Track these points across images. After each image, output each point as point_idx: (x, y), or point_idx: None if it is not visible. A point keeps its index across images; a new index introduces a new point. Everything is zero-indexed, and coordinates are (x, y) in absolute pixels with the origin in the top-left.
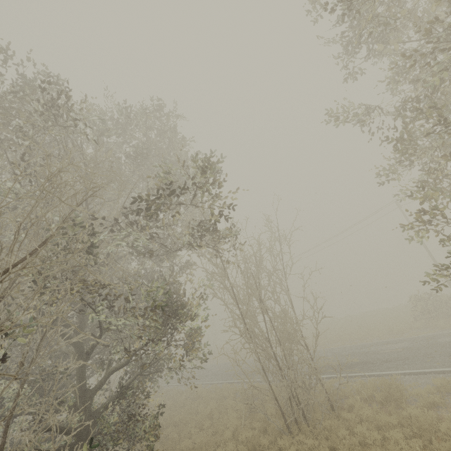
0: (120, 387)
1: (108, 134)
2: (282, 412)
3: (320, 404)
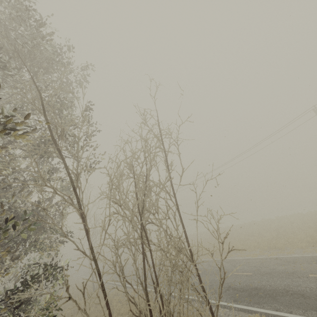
0: None
1: None
2: None
3: None
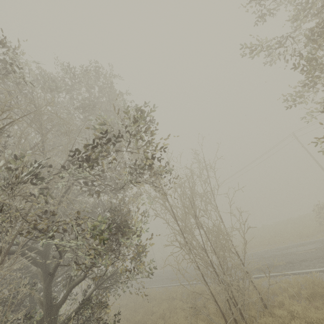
0: (81, 301)
1: (59, 91)
2: (223, 313)
3: (254, 303)
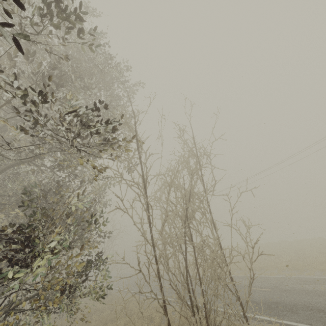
0: None
1: None
2: None
3: None
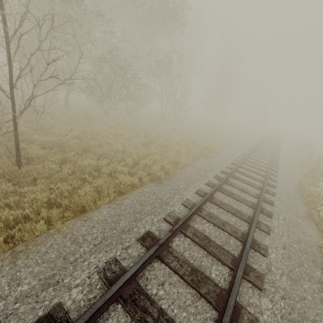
0: None
1: None
2: None
3: None
